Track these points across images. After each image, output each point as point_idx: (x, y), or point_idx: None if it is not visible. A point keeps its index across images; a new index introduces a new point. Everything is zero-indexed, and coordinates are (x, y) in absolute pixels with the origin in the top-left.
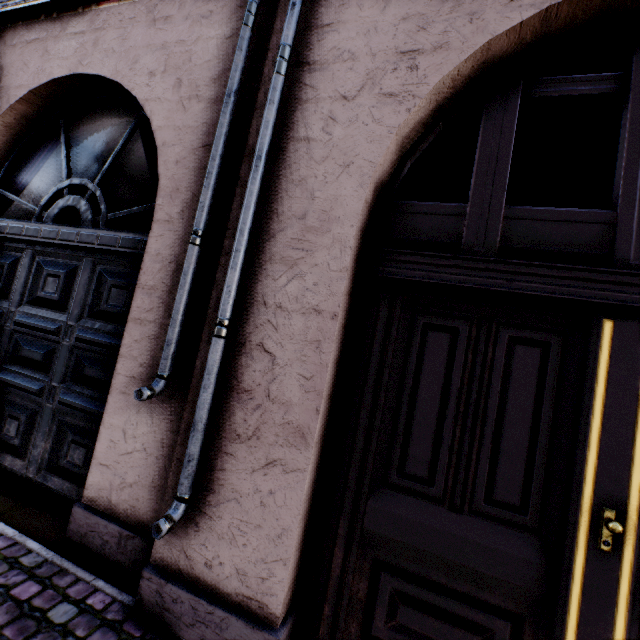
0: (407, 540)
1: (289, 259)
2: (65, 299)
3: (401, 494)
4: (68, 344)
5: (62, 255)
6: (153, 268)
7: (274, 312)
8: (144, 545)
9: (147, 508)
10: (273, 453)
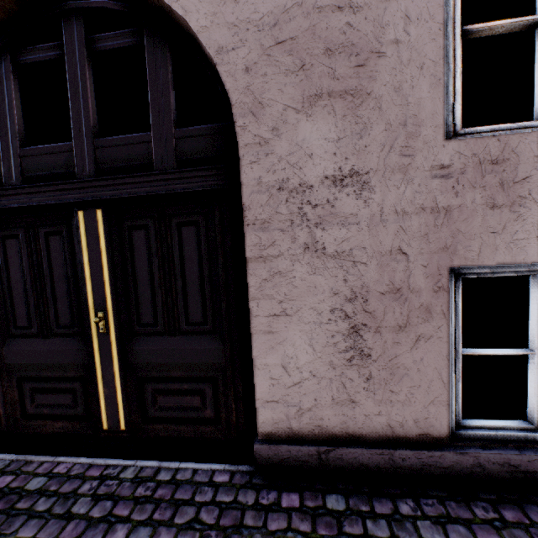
0: (27, 361)
1: None
2: None
3: (19, 339)
4: None
5: None
6: None
7: None
8: None
9: None
10: None
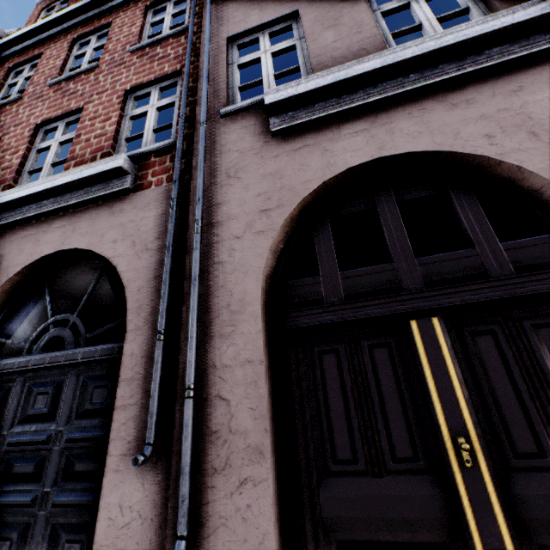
0: (354, 514)
1: (225, 333)
2: (54, 410)
3: (340, 478)
4: (58, 448)
5: (50, 375)
6: (130, 364)
7: (222, 370)
8: None
9: None
10: (243, 473)
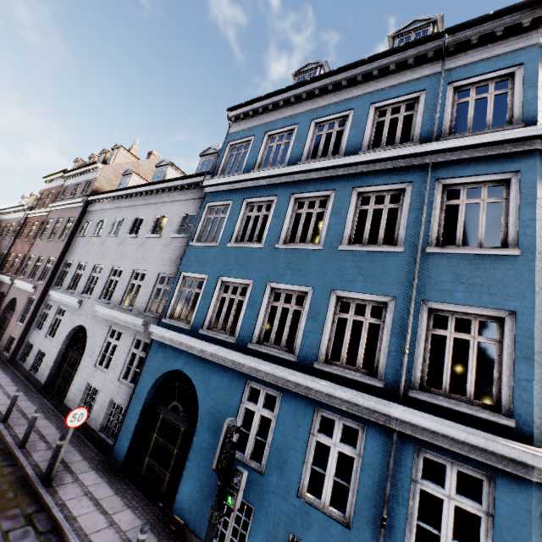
0: None
1: None
2: None
3: None
4: None
5: None
6: None
7: None
8: None
9: None
10: None
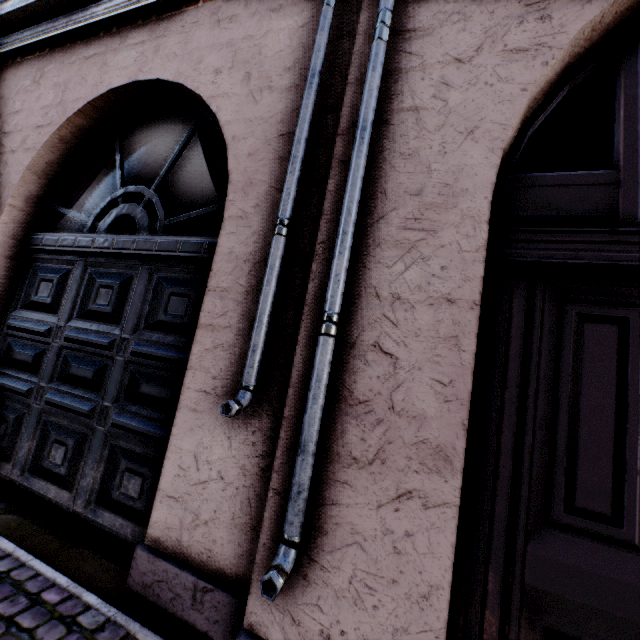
0: (593, 602)
1: (405, 242)
2: (119, 311)
3: (574, 537)
4: (122, 359)
5: (116, 265)
6: (225, 268)
7: (391, 305)
8: (226, 601)
9: (227, 552)
10: (405, 482)
